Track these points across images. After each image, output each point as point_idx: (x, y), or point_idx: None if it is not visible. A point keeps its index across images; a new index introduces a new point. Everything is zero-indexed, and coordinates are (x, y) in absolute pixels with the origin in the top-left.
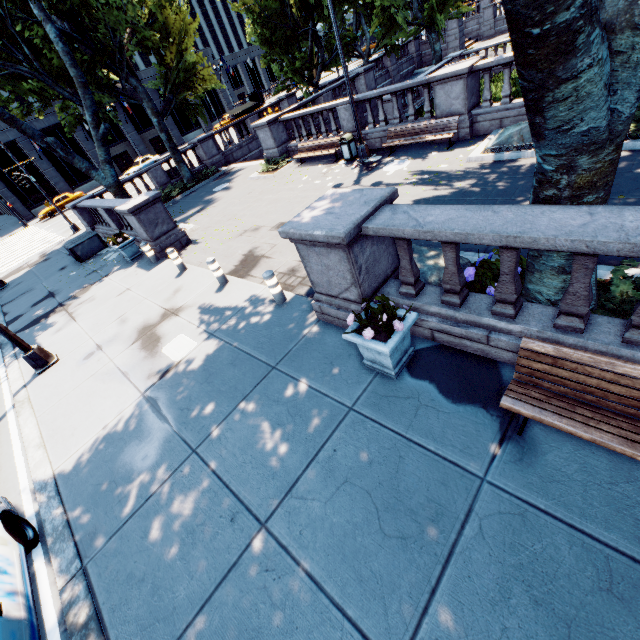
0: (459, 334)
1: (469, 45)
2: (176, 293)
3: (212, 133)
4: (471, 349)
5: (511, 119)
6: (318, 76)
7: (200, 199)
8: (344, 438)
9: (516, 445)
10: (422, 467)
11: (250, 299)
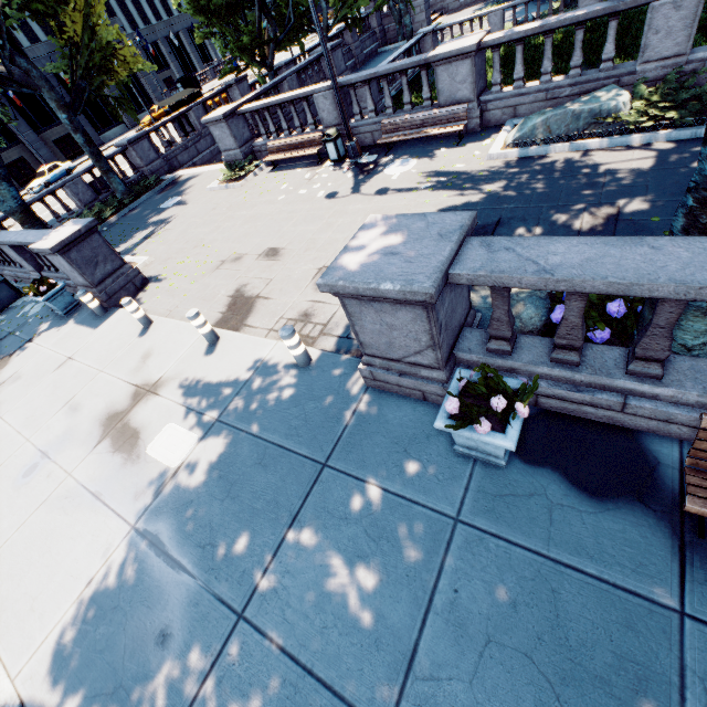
0: (579, 400)
1: (435, 19)
2: (146, 360)
3: (146, 131)
4: (593, 416)
5: (526, 106)
6: (272, 55)
7: (145, 220)
8: (463, 569)
9: (704, 554)
10: (590, 604)
11: (259, 362)
